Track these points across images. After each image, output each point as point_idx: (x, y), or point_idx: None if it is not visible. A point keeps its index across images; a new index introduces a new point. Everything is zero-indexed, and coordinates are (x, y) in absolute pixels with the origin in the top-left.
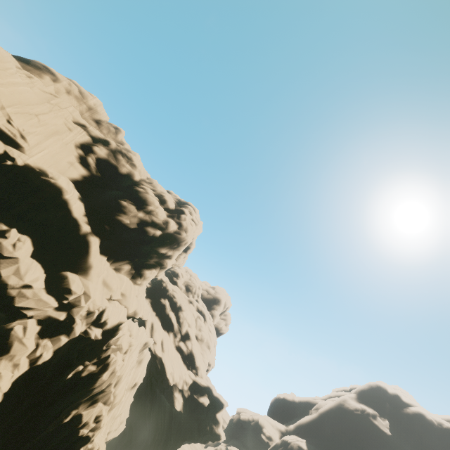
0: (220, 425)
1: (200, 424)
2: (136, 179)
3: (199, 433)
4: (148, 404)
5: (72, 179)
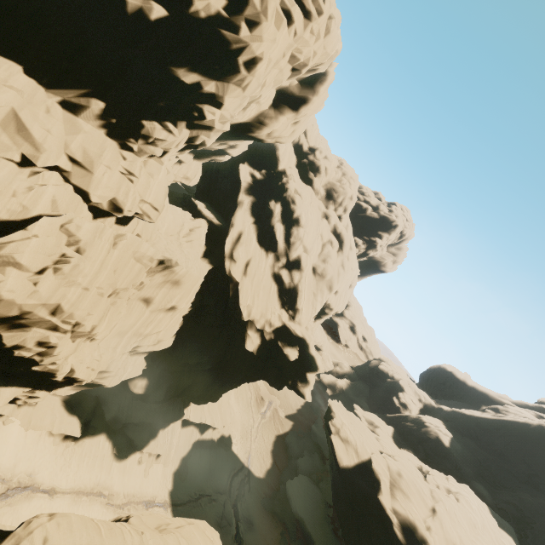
0: (309, 385)
1: (281, 374)
2: None
3: (276, 382)
4: (214, 329)
5: None
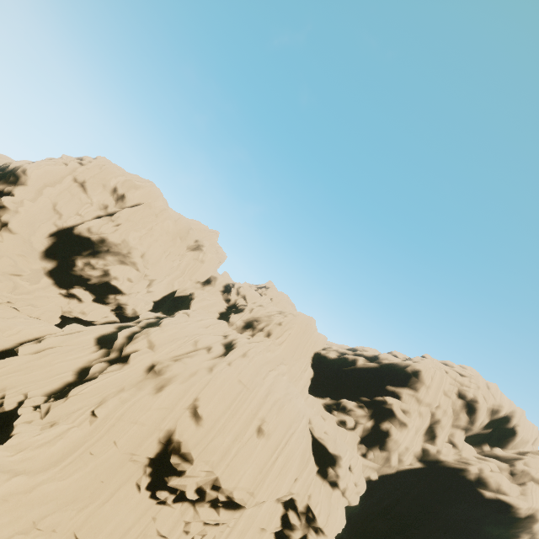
0: None
1: None
2: None
3: None
4: None
5: None
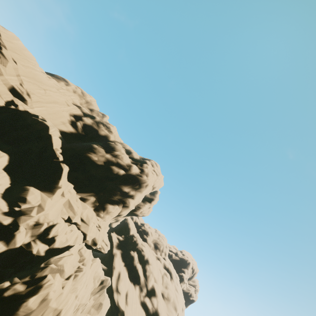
0: None
1: None
2: (111, 140)
3: None
4: None
5: (61, 130)
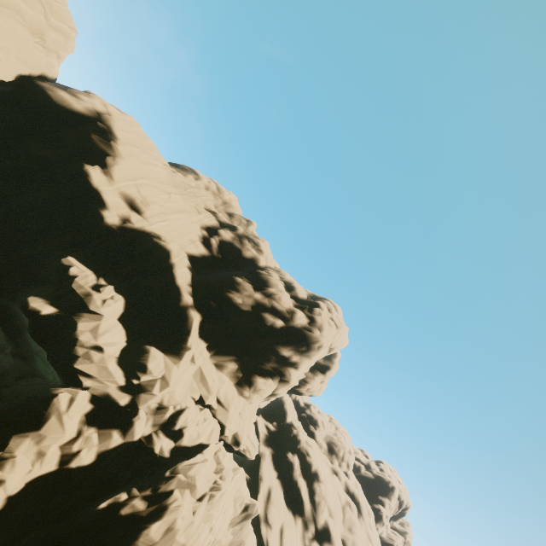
0: None
1: None
2: (261, 265)
3: None
4: None
5: (189, 254)
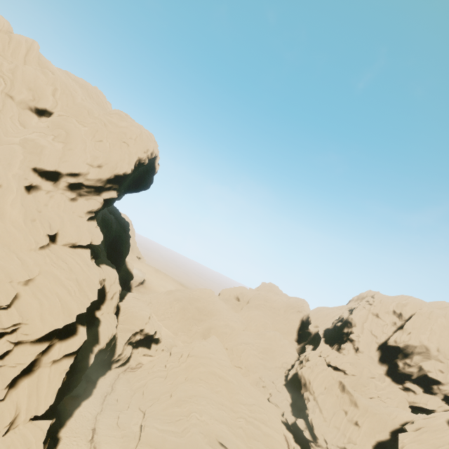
0: None
1: None
2: None
3: None
4: None
5: None
